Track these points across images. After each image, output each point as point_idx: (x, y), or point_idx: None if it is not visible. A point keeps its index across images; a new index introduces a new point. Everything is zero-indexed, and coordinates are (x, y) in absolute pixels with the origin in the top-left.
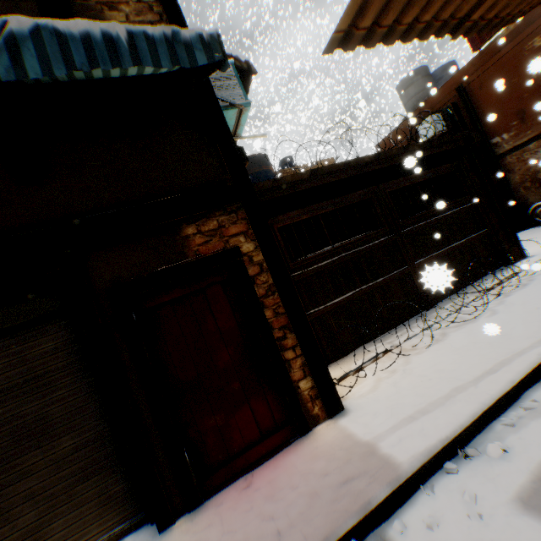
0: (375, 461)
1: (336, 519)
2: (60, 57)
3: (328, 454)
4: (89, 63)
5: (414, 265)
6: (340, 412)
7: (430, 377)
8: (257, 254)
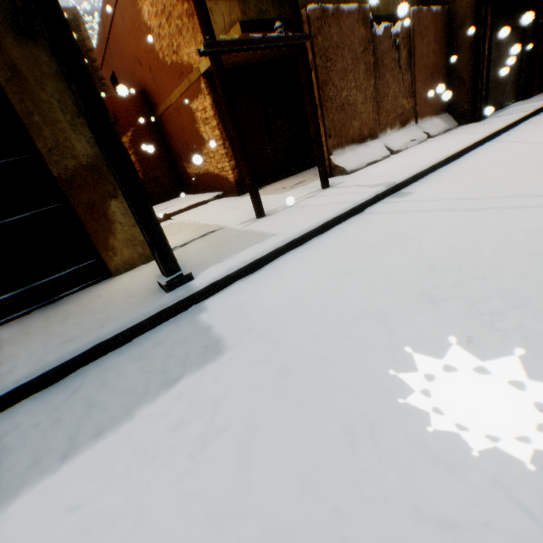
0: None
1: None
2: None
3: None
4: None
5: None
6: None
7: None
8: None
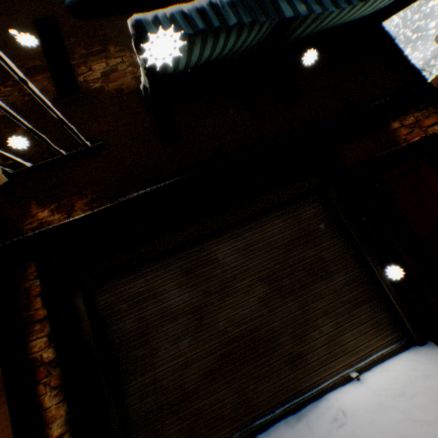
0: None
1: None
2: None
3: None
4: None
5: None
6: None
7: None
8: None
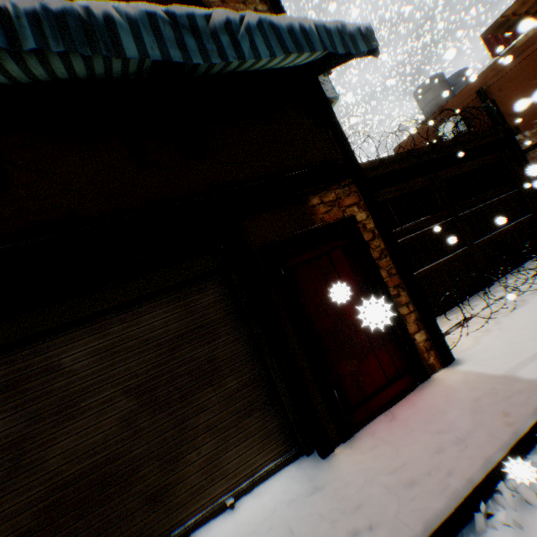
0: (522, 384)
1: (515, 421)
2: (277, 43)
3: (465, 388)
4: (295, 49)
5: (472, 245)
6: (452, 362)
7: (533, 328)
8: (369, 223)
